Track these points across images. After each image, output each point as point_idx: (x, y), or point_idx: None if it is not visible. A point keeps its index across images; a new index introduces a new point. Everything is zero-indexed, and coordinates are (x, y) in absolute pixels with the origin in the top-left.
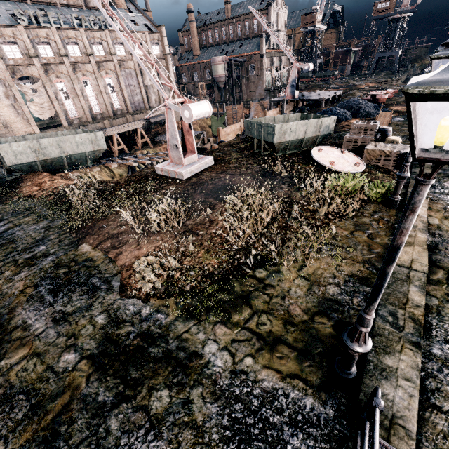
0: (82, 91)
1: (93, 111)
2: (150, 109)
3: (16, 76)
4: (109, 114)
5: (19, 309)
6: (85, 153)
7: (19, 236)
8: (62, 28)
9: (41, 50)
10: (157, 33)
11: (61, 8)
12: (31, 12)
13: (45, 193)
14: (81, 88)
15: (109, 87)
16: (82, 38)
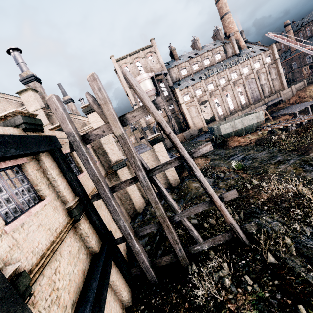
0: (225, 100)
1: (230, 109)
2: (264, 98)
3: (199, 102)
4: (239, 108)
5: (304, 174)
6: (252, 125)
7: (257, 157)
8: (218, 73)
9: (209, 87)
10: (269, 50)
11: (215, 65)
12: (206, 73)
13: (246, 143)
14: (224, 98)
15: (238, 93)
16: (226, 73)
